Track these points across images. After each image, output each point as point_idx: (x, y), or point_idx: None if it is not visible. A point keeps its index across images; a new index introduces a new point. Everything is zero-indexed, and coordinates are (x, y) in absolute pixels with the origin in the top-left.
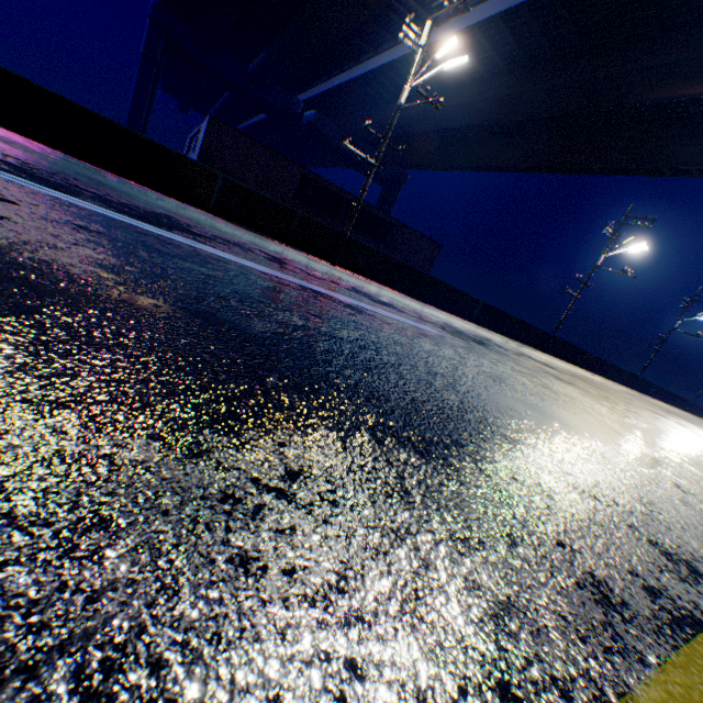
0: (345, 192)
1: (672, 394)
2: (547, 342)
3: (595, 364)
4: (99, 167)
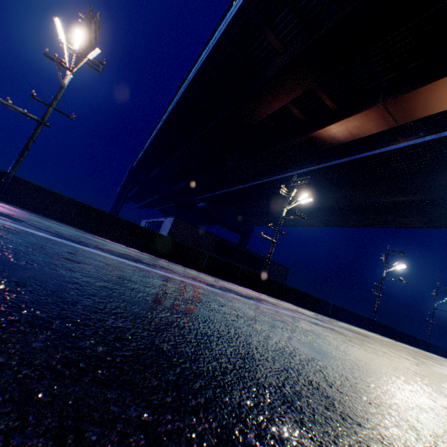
0: (238, 246)
1: None
2: (371, 324)
3: (401, 335)
4: (157, 256)
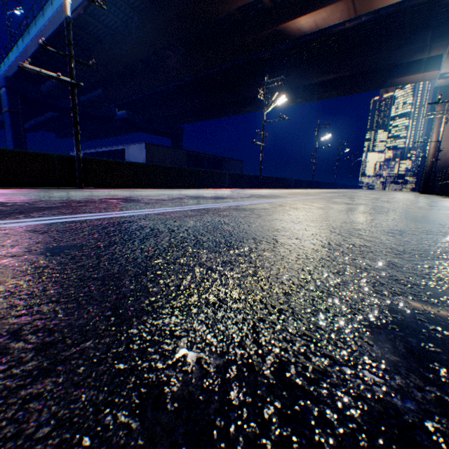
0: (204, 154)
1: (343, 184)
2: (312, 184)
3: (323, 185)
4: (201, 189)
